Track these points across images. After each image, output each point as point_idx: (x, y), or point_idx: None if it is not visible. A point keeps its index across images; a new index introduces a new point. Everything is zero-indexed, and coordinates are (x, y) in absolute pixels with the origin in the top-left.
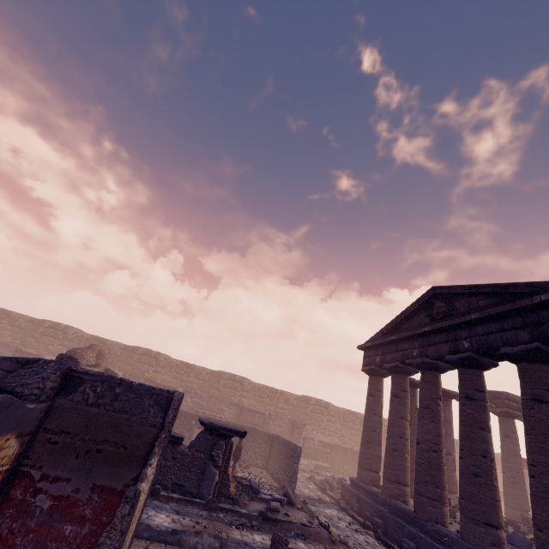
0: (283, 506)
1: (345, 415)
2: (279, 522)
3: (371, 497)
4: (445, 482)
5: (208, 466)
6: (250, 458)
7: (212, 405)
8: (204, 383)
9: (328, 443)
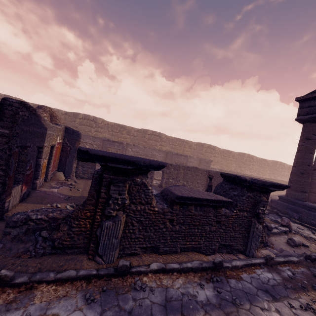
0: (288, 235)
1: (224, 153)
2: None
3: (311, 211)
4: None
5: (253, 224)
6: (195, 186)
7: (147, 152)
8: (134, 138)
9: (225, 170)
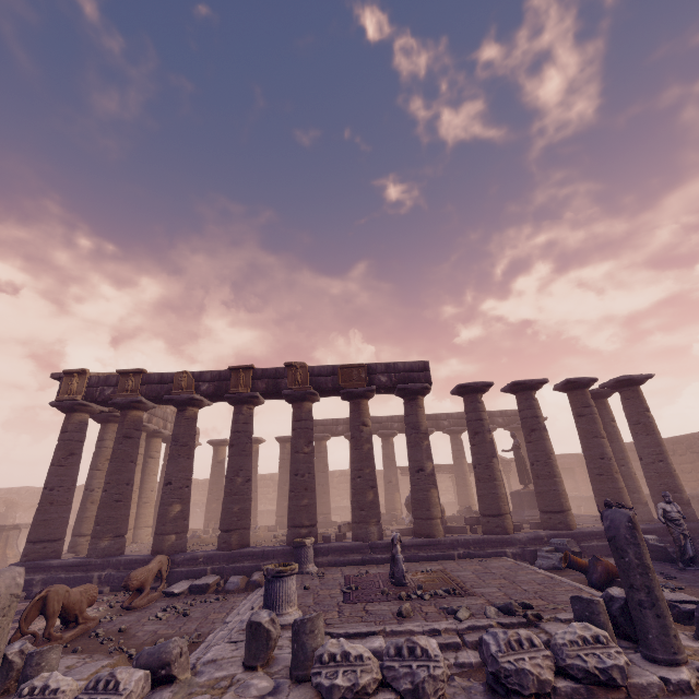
0: None
1: None
2: None
3: None
4: (141, 514)
5: None
6: None
7: None
8: None
9: None
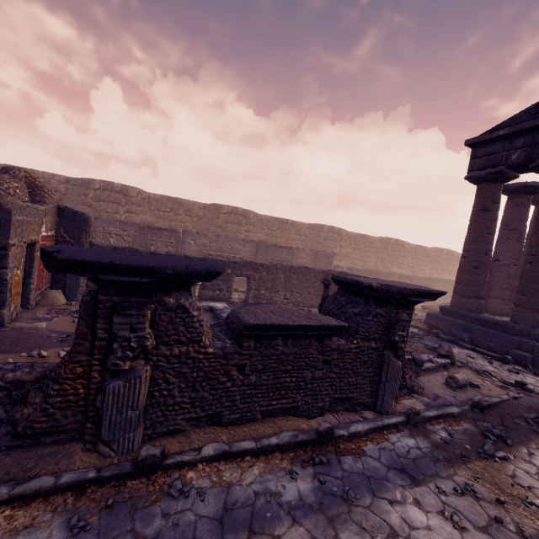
0: (449, 371)
1: (356, 239)
2: (493, 407)
3: (489, 327)
4: None
5: (386, 359)
6: (305, 300)
7: (222, 245)
8: (199, 221)
9: (357, 269)
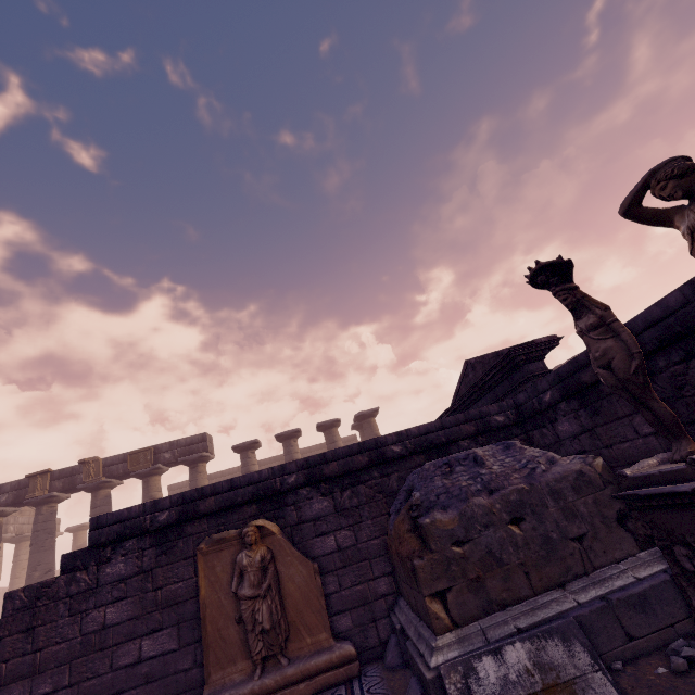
0: None
1: None
2: None
3: None
4: None
5: None
6: None
7: None
8: None
9: None
